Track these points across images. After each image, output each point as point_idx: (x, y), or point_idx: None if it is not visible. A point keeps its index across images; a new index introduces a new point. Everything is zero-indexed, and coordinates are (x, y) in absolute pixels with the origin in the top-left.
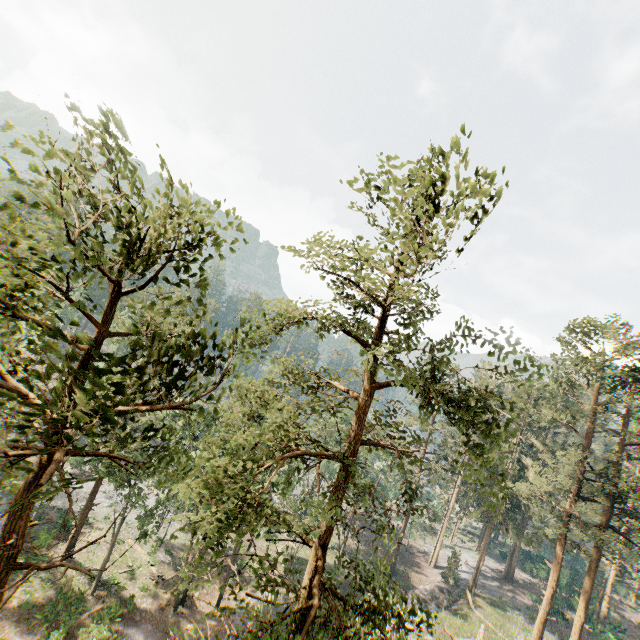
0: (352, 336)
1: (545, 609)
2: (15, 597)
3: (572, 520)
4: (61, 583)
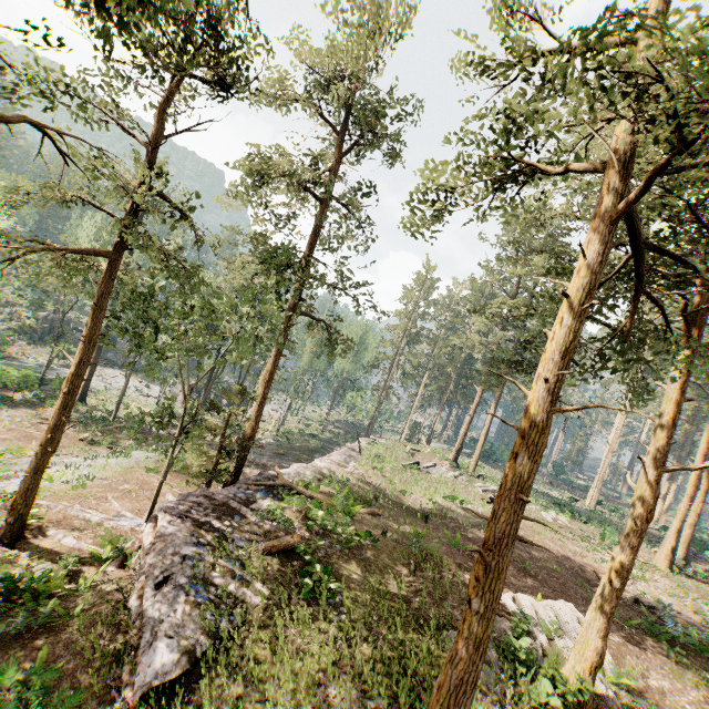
0: (328, 122)
1: (470, 416)
2: (47, 411)
3: (497, 362)
4: (83, 413)
